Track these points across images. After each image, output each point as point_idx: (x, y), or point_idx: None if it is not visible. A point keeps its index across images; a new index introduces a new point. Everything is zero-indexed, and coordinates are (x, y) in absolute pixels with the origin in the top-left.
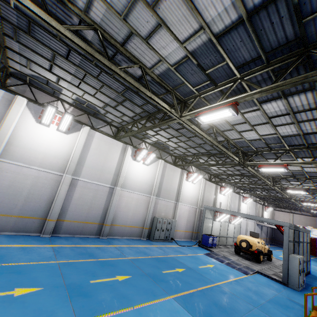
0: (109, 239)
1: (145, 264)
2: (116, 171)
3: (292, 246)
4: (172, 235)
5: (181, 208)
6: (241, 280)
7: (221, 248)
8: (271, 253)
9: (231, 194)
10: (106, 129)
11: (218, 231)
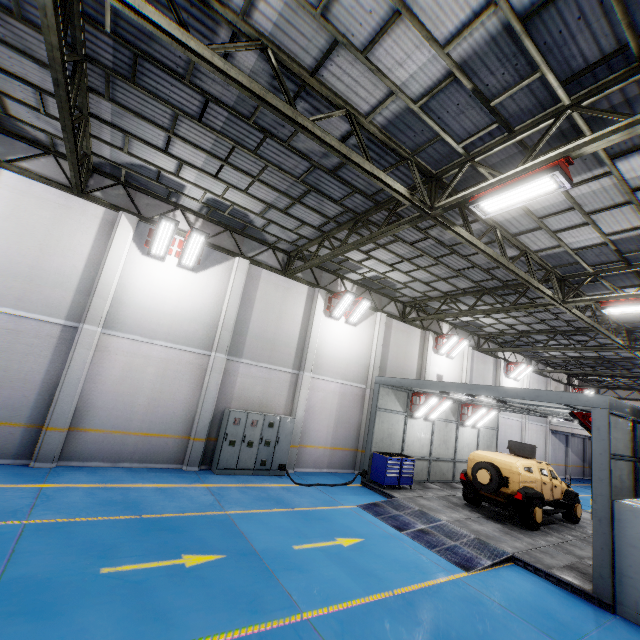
0: (57, 470)
1: (68, 541)
2: (85, 283)
3: (630, 475)
4: (283, 457)
5: (315, 388)
6: (429, 593)
7: (428, 491)
8: (574, 500)
9: (469, 355)
10: (42, 165)
11: (426, 444)
